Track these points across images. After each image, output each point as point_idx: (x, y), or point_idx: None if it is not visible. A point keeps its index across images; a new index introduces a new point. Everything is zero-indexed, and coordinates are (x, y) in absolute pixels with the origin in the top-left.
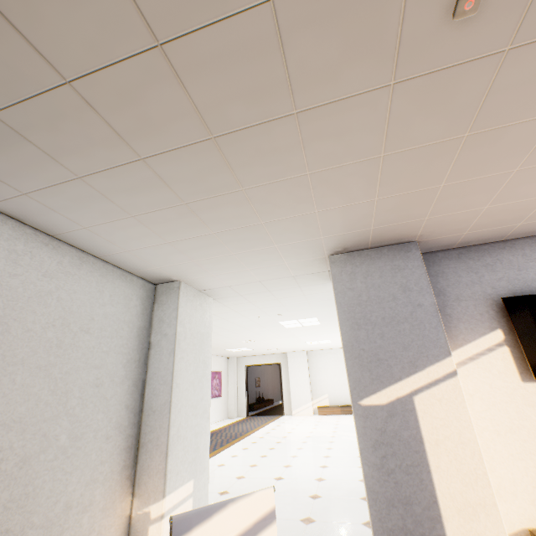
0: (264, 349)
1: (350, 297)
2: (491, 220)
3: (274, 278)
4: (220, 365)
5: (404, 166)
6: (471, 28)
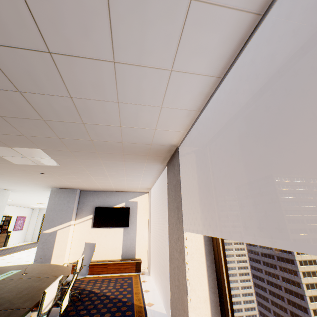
0: None
1: (53, 202)
2: (93, 188)
3: (36, 189)
4: (26, 213)
5: (54, 181)
6: (47, 174)
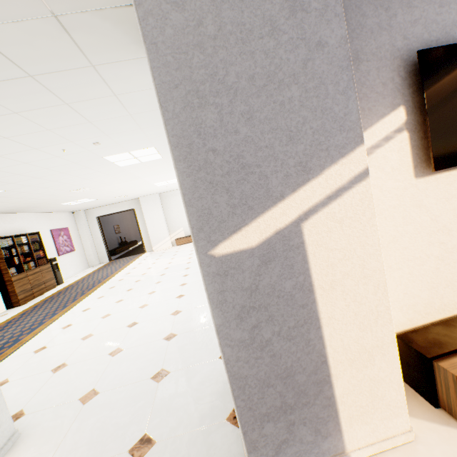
0: (111, 198)
1: (178, 28)
2: None
3: (2, 17)
4: (64, 221)
5: None
6: None
